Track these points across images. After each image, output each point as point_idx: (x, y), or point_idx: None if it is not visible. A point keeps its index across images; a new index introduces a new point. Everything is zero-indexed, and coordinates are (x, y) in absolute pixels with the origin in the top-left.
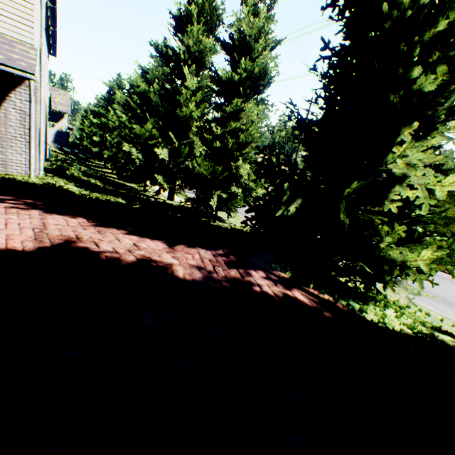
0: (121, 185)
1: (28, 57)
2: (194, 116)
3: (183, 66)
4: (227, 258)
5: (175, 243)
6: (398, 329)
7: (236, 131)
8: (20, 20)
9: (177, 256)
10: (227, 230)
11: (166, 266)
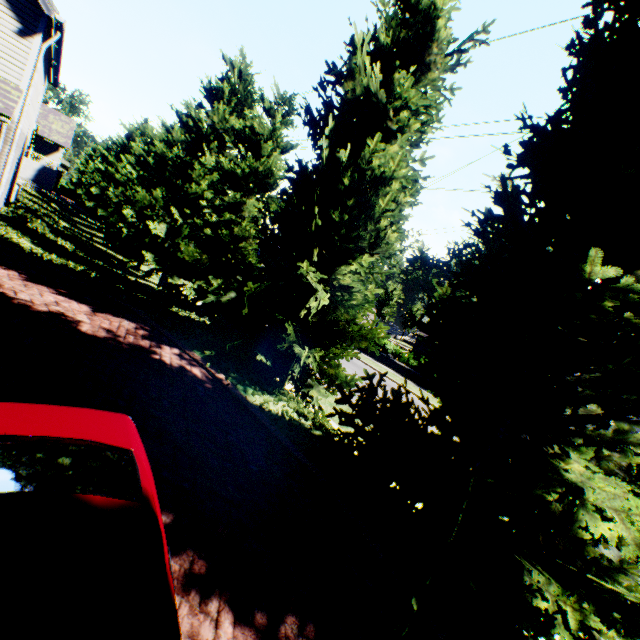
0: (104, 256)
1: (8, 98)
2: (207, 195)
3: (204, 140)
4: (150, 333)
5: (103, 311)
6: (272, 410)
7: (234, 222)
8: (11, 59)
9: (94, 319)
10: (180, 317)
11: (74, 321)
